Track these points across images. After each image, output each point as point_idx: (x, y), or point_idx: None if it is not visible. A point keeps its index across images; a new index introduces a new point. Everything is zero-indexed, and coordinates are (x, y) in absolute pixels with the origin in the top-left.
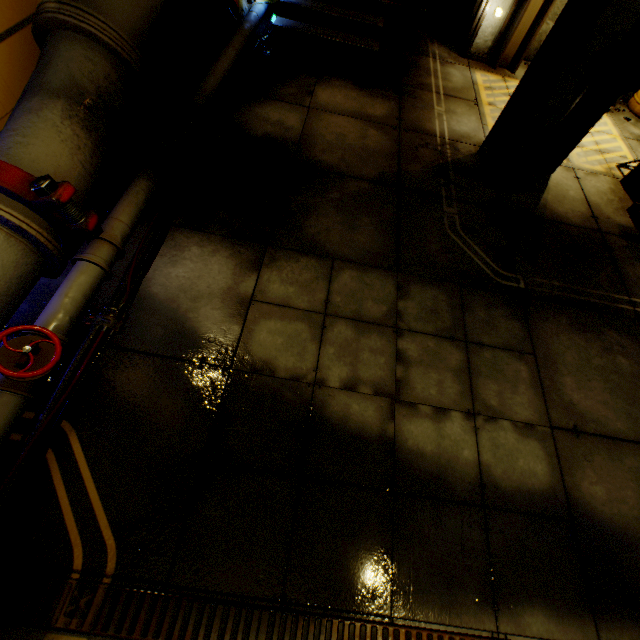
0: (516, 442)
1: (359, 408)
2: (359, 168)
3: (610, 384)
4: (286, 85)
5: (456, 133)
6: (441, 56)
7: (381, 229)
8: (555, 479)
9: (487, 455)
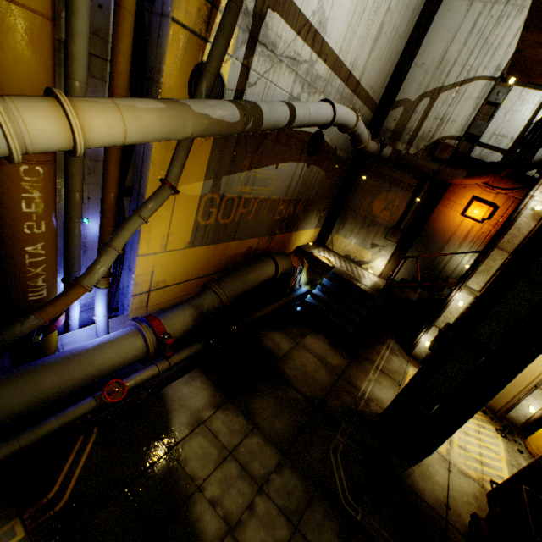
0: None
1: (209, 519)
2: (302, 385)
3: None
4: (294, 327)
5: (374, 395)
6: (393, 348)
7: (292, 425)
8: None
9: None
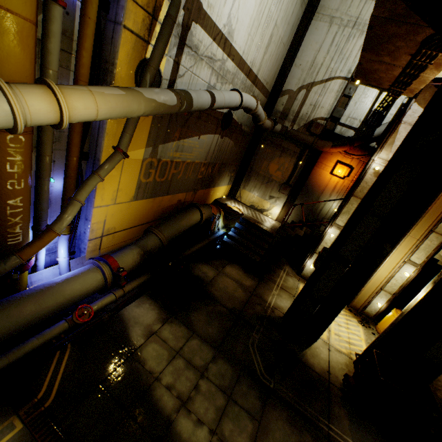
0: None
1: (167, 399)
2: (226, 301)
3: None
4: (216, 260)
5: (277, 304)
6: (288, 271)
7: (221, 329)
8: None
9: None
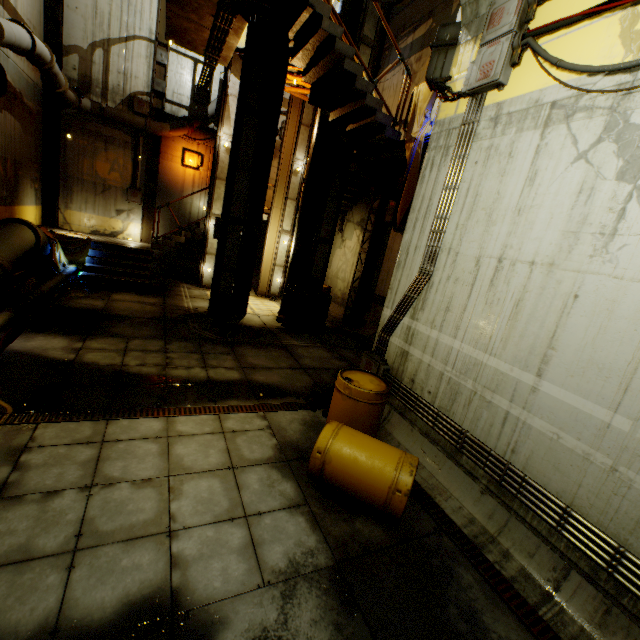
0: (226, 371)
1: (147, 369)
2: (142, 315)
3: (269, 358)
4: (93, 294)
5: (197, 306)
6: (188, 287)
7: (156, 330)
8: (243, 377)
9: (212, 374)
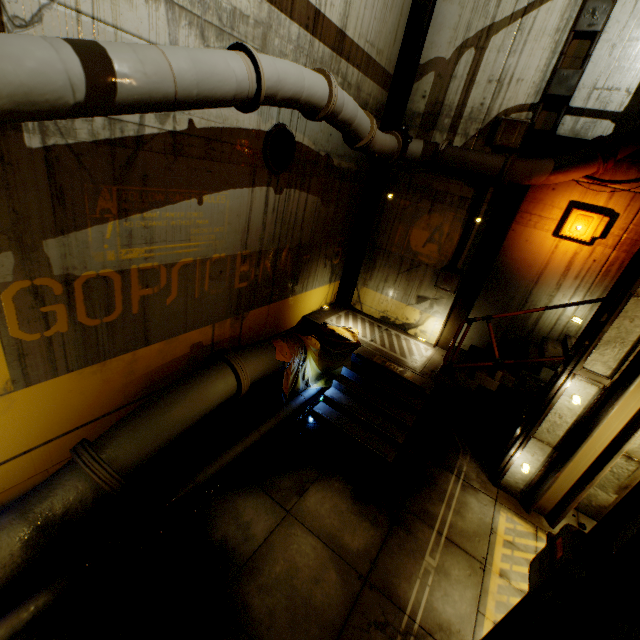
0: None
1: None
2: (281, 636)
3: None
4: (287, 474)
5: (434, 615)
6: (467, 475)
7: None
8: None
9: None
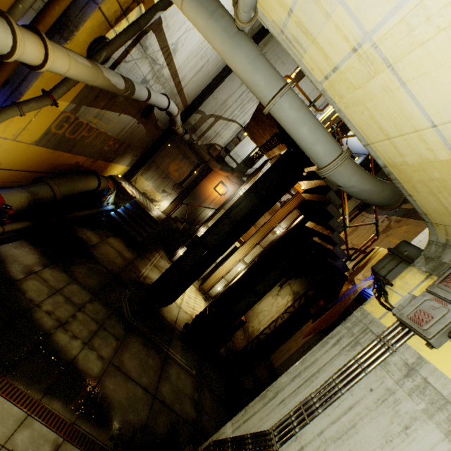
0: (94, 359)
1: (47, 320)
2: (107, 264)
3: (141, 363)
4: (101, 230)
5: (149, 276)
6: (162, 255)
7: (99, 282)
8: (99, 375)
9: (81, 356)
